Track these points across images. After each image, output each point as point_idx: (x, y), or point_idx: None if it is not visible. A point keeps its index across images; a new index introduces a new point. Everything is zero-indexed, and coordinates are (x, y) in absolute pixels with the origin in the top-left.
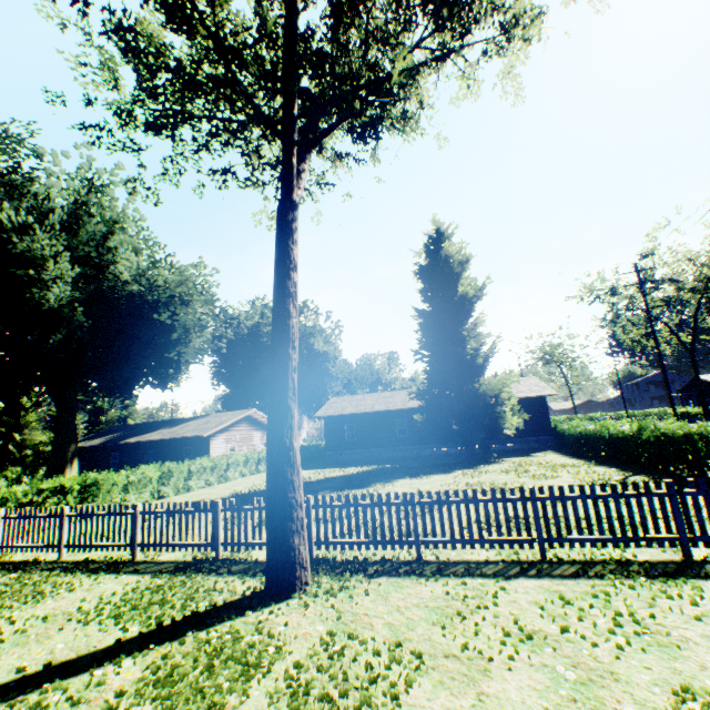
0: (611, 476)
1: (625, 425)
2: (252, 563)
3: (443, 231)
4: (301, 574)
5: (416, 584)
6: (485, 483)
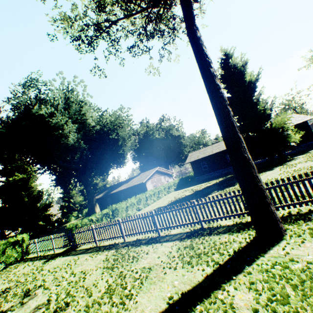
0: None
1: None
2: (225, 226)
3: (228, 53)
4: (280, 226)
5: None
6: (304, 167)
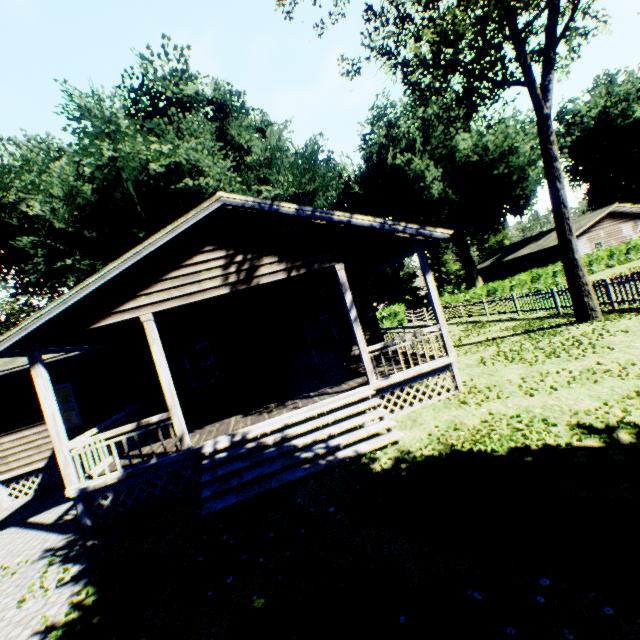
0: None
1: None
2: None
3: None
4: (590, 313)
5: None
6: None
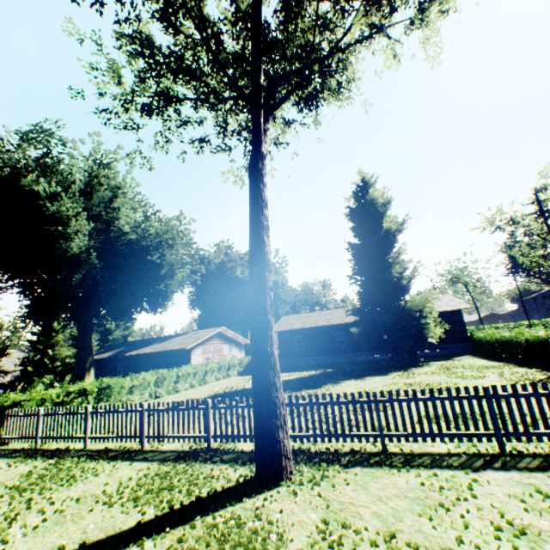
0: (535, 376)
1: (539, 331)
2: (239, 452)
3: (367, 180)
4: (286, 464)
5: (389, 474)
6: (421, 383)
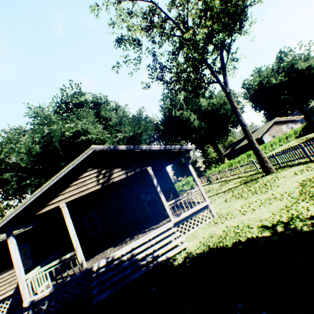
0: None
1: None
2: None
3: None
4: (270, 170)
5: (300, 166)
6: None
